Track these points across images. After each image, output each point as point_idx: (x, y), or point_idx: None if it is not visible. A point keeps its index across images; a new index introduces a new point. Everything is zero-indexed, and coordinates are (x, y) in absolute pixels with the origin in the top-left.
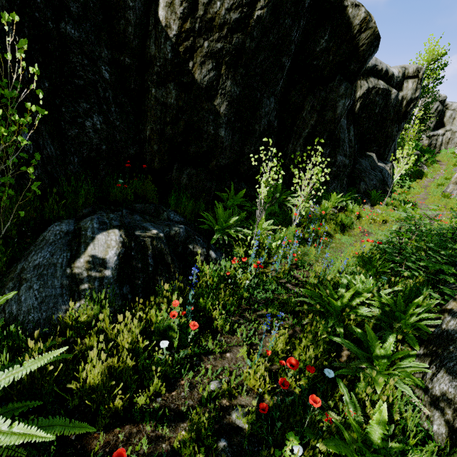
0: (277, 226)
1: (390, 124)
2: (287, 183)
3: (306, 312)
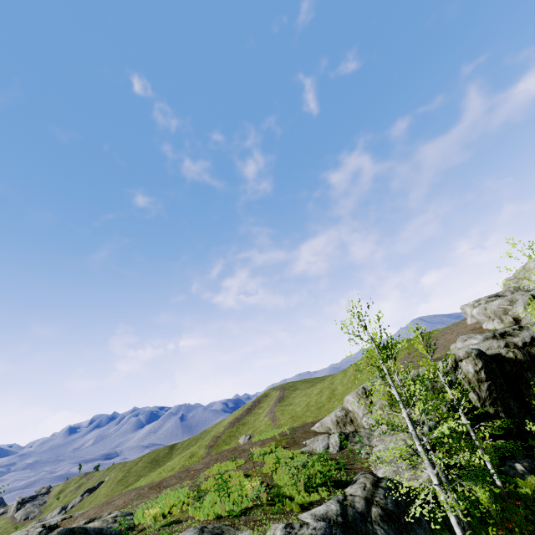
0: None
1: None
2: None
3: None
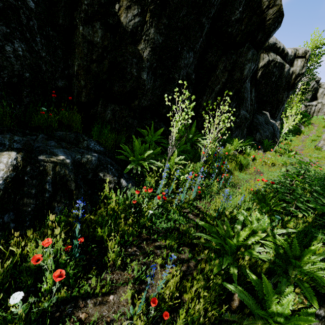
0: (188, 162)
1: (281, 91)
2: (200, 127)
3: (202, 247)
